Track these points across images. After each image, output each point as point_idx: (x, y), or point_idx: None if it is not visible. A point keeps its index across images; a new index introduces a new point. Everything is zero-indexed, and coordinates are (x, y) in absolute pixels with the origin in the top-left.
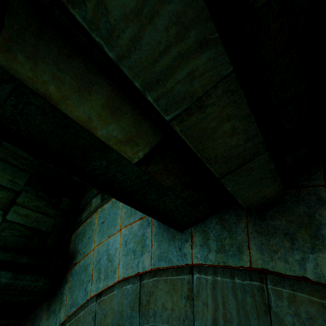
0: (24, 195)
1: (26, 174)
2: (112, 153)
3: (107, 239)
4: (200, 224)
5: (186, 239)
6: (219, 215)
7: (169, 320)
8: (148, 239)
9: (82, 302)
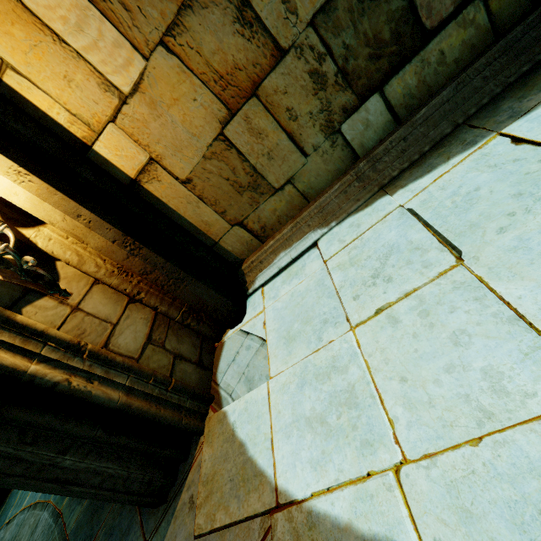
0: None
1: None
2: None
3: None
4: None
5: None
6: None
7: None
8: None
9: None
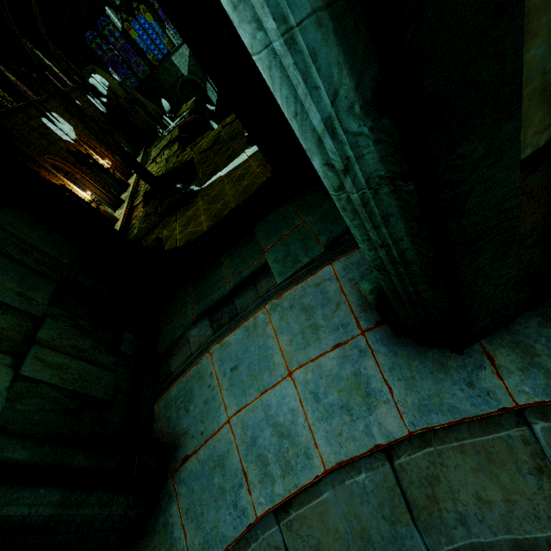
0: (50, 324)
1: (48, 284)
2: (512, 120)
3: (258, 396)
4: (501, 332)
5: (476, 364)
6: (541, 310)
7: (510, 525)
8: (376, 380)
9: (236, 532)
